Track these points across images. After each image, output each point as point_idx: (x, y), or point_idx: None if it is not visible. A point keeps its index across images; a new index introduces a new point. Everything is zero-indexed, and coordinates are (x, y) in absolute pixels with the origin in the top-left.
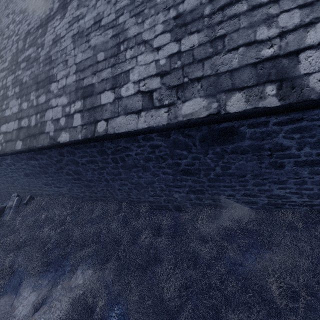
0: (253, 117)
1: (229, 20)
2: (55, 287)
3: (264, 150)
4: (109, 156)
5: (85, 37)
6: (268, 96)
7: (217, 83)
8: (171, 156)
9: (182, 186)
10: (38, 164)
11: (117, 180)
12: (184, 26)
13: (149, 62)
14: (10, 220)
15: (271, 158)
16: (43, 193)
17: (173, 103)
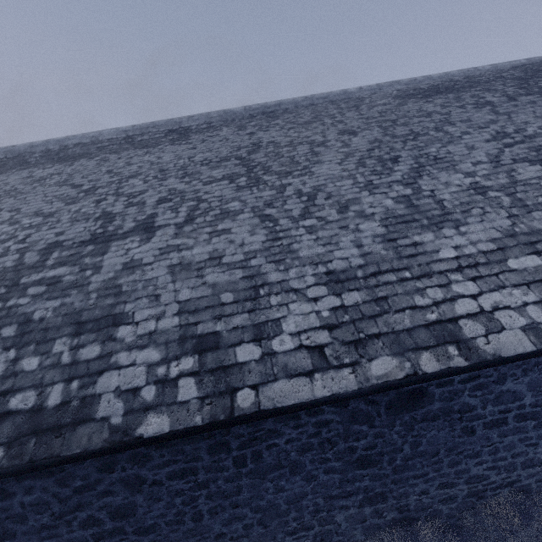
0: (447, 376)
1: (384, 285)
2: None
3: (454, 412)
4: (231, 454)
5: (195, 271)
6: (454, 356)
7: (398, 341)
8: (344, 437)
9: (354, 491)
10: None
11: (225, 510)
12: (340, 283)
13: (308, 312)
14: None
15: (462, 422)
16: None
17: (357, 361)
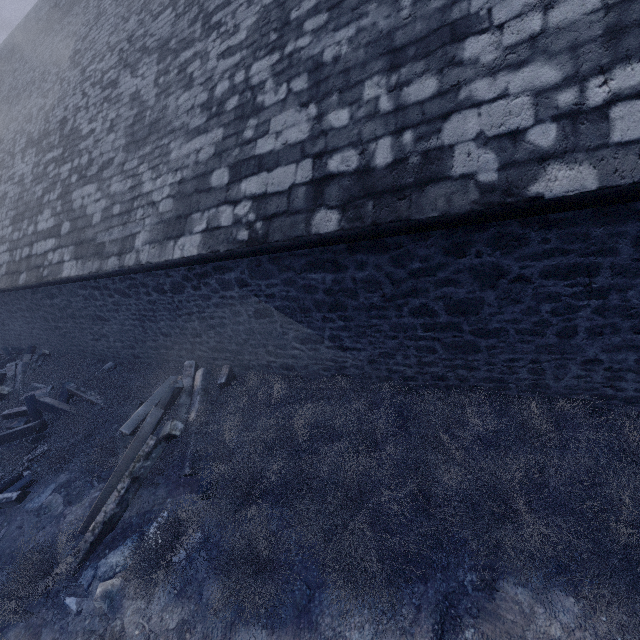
0: None
1: None
2: (453, 633)
3: None
4: None
5: None
6: None
7: None
8: None
9: None
10: (332, 283)
11: (618, 333)
12: None
13: None
14: (200, 421)
15: None
16: (274, 363)
17: None
